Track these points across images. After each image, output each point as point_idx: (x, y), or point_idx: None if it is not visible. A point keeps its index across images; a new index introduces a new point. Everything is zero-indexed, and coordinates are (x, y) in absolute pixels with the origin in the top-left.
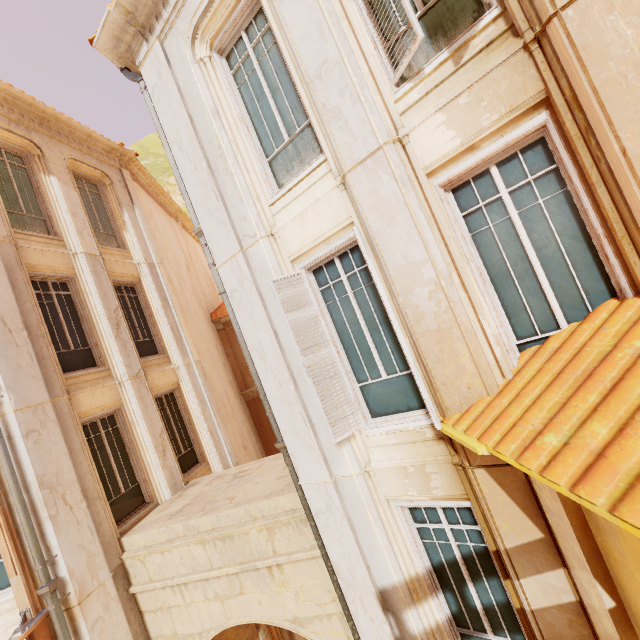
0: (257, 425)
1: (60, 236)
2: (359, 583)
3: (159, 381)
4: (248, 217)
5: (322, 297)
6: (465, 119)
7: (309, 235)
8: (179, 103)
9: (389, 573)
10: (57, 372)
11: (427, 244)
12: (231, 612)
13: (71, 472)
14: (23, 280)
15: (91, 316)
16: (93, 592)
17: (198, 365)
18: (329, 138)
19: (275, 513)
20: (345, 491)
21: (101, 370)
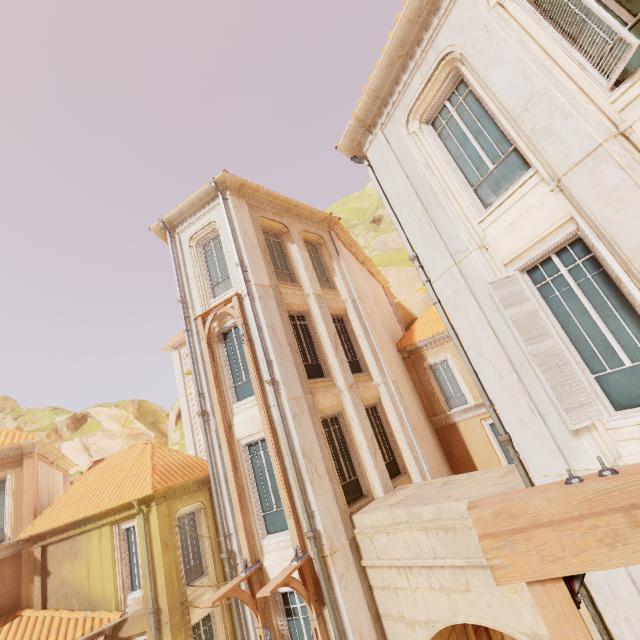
0: (447, 455)
1: (299, 283)
2: (621, 598)
3: (366, 394)
4: (459, 236)
5: (539, 294)
6: None
7: (522, 239)
8: (397, 167)
9: None
10: (305, 377)
11: None
12: (458, 608)
13: (318, 451)
14: (285, 313)
15: (320, 339)
16: (338, 550)
17: (394, 384)
18: (540, 154)
19: None
20: None
21: (328, 380)
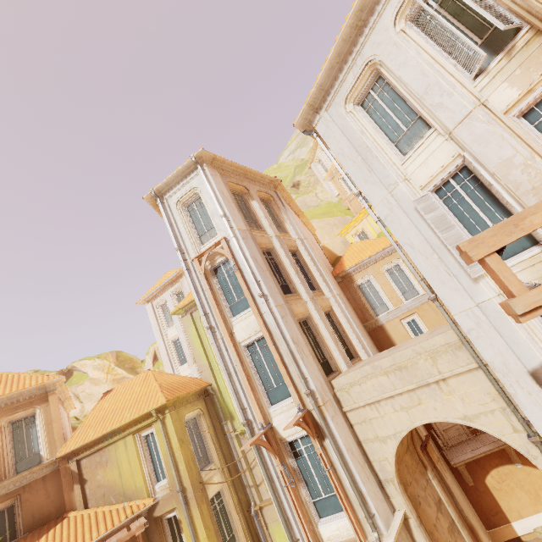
0: (379, 349)
1: (263, 229)
2: (512, 369)
3: (322, 304)
4: (390, 175)
5: (444, 204)
6: (521, 80)
7: (431, 171)
8: (341, 135)
9: (535, 356)
10: (282, 292)
11: (513, 146)
12: (414, 417)
13: (302, 340)
14: (260, 249)
15: (285, 267)
16: (327, 402)
17: (339, 296)
18: (437, 118)
19: (434, 348)
20: (487, 311)
21: (296, 295)
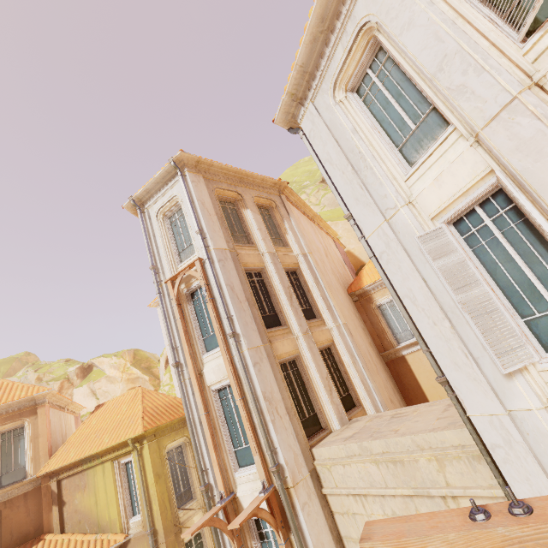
0: (398, 384)
1: (255, 244)
2: None
3: (320, 338)
4: (388, 195)
5: (466, 244)
6: None
7: (446, 193)
8: (328, 135)
9: None
10: (263, 327)
11: None
12: None
13: (278, 393)
14: (242, 272)
15: (275, 292)
16: (300, 482)
17: (345, 327)
18: (456, 111)
19: (442, 446)
20: (524, 426)
21: (285, 328)
